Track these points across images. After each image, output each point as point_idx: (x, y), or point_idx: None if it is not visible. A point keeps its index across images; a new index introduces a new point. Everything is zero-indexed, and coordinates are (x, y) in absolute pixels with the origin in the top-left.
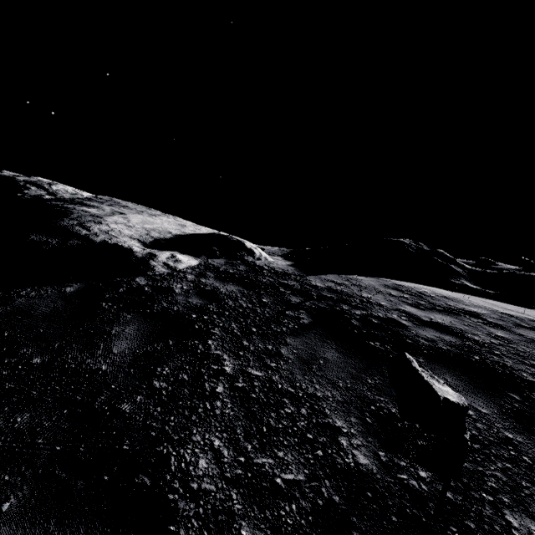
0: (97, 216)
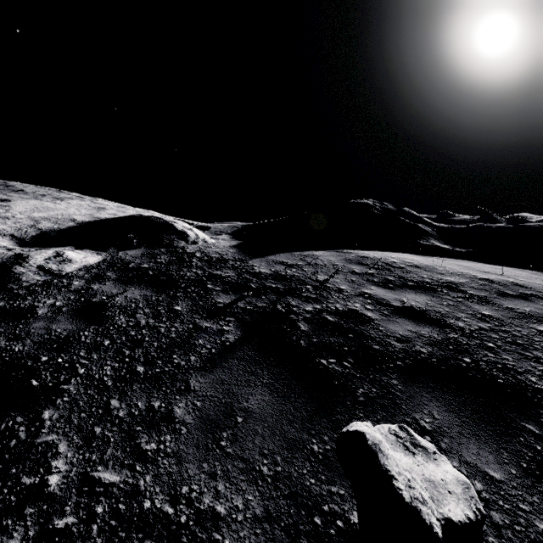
0: None
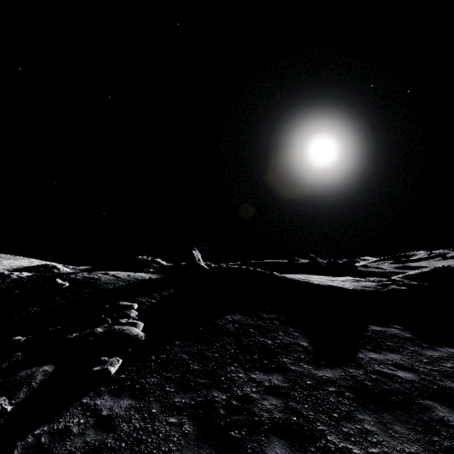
0: None
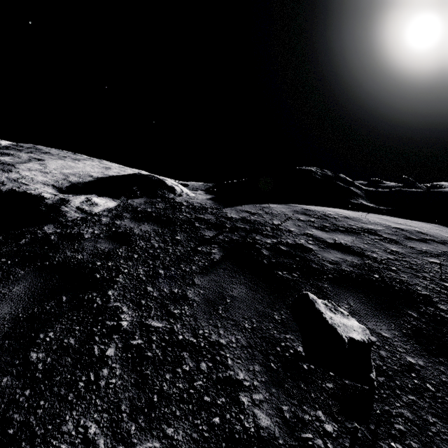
0: (8, 164)
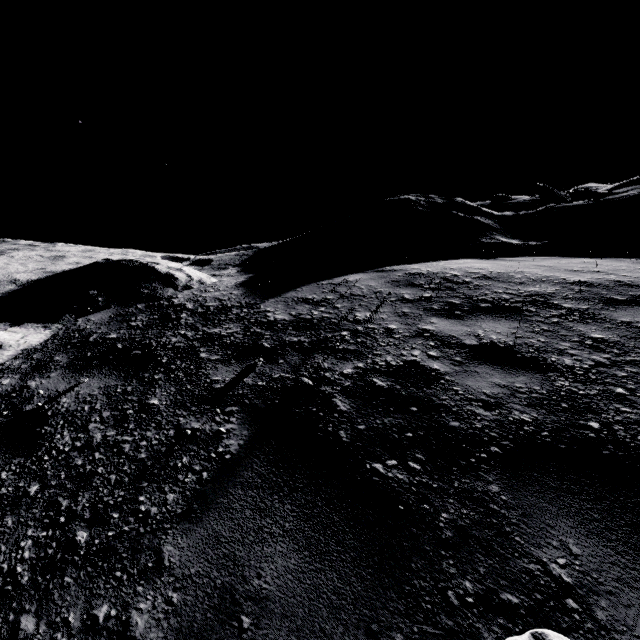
0: None
